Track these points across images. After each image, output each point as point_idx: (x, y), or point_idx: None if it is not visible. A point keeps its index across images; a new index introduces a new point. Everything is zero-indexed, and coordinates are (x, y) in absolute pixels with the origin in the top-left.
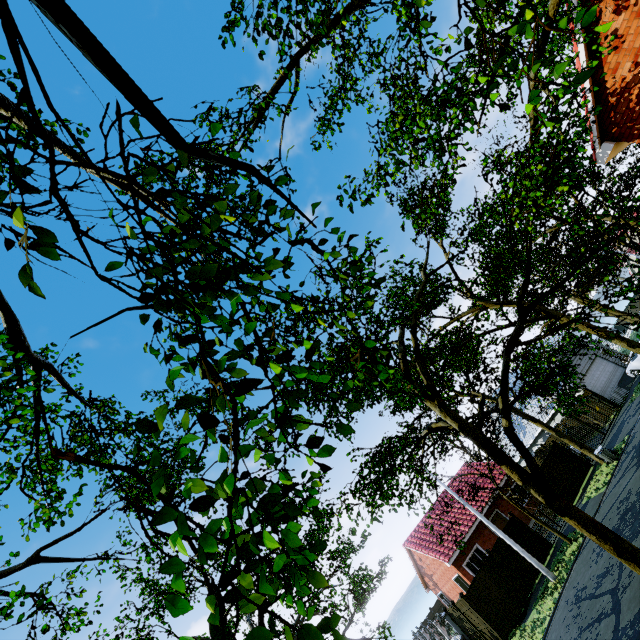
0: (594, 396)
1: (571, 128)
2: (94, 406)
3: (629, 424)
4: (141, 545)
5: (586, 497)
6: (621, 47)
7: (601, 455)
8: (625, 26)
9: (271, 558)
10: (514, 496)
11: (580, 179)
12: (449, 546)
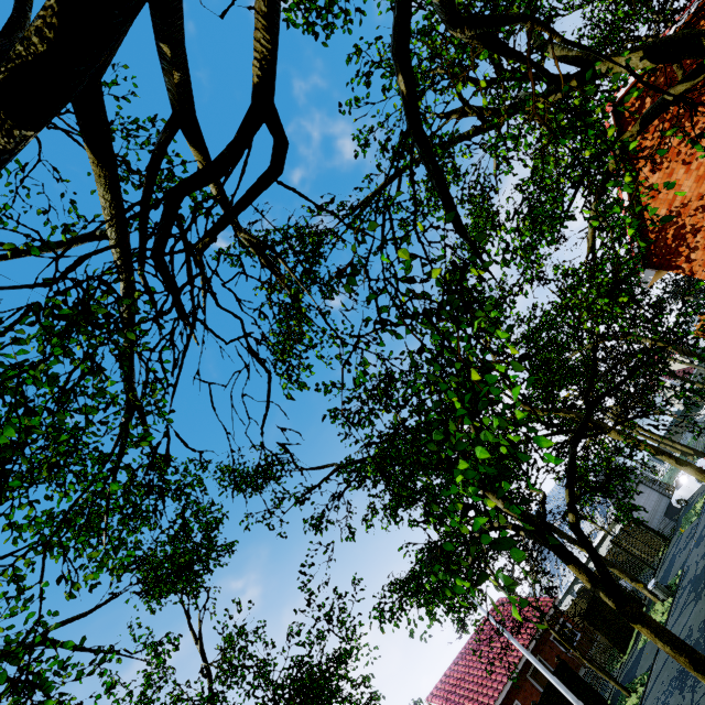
0: (641, 525)
1: (631, 253)
2: (154, 460)
3: (681, 557)
4: (152, 643)
5: (642, 641)
6: (657, 197)
7: (655, 590)
8: (659, 182)
9: (294, 679)
10: (566, 629)
11: (635, 294)
12: (484, 701)
